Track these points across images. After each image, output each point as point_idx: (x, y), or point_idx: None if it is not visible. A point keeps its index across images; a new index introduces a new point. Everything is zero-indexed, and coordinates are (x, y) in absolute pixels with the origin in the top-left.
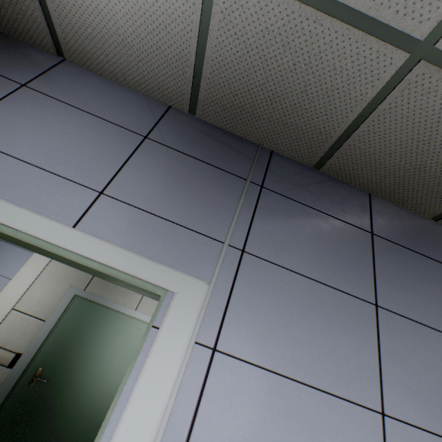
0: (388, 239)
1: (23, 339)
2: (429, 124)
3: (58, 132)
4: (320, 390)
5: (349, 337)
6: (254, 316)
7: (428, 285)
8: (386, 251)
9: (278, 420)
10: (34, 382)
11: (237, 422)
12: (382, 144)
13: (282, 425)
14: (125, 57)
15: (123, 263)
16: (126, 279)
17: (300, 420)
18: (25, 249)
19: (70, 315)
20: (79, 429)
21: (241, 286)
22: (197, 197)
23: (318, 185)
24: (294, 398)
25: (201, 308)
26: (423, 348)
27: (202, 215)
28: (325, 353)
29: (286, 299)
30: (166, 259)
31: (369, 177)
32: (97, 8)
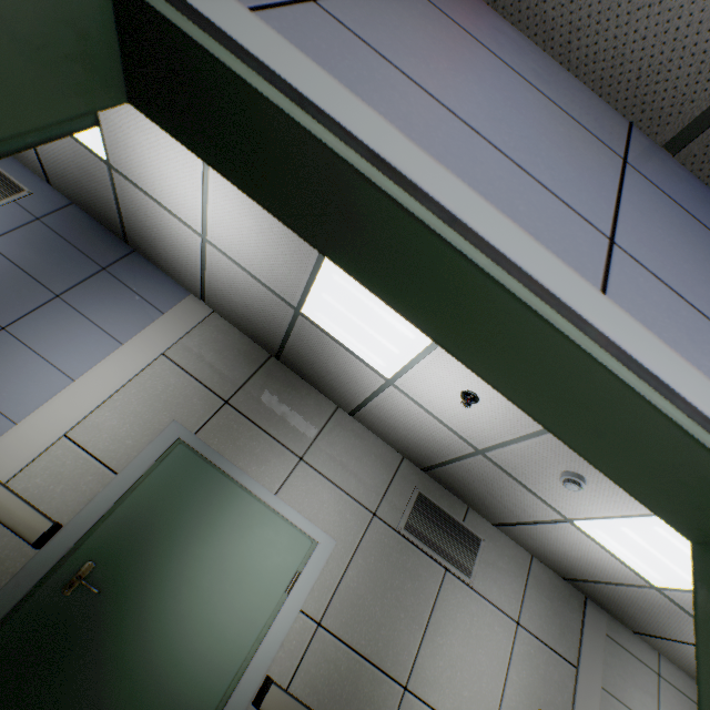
0: None
1: (71, 498)
2: None
3: (490, 88)
4: None
5: None
6: None
7: None
8: None
9: None
10: (73, 589)
11: None
12: None
13: None
14: None
15: None
16: None
17: None
18: (109, 334)
19: (161, 475)
20: (137, 705)
21: None
22: None
23: None
24: None
25: None
26: None
27: None
28: None
29: None
30: None
31: None
32: None
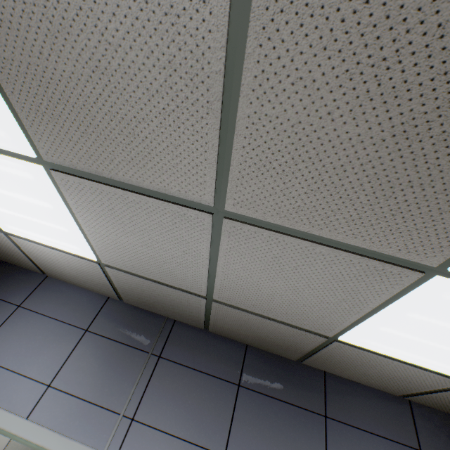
0: (252, 389)
1: None
2: (243, 321)
3: (33, 340)
4: None
5: None
6: None
7: (276, 430)
8: (247, 401)
9: None
10: None
11: None
12: (229, 325)
13: None
14: (77, 279)
15: (51, 443)
16: None
17: None
18: None
19: None
20: None
21: None
22: (110, 376)
23: (205, 345)
24: None
25: None
26: None
27: (110, 392)
28: None
29: None
30: (79, 434)
31: (238, 337)
32: (58, 266)
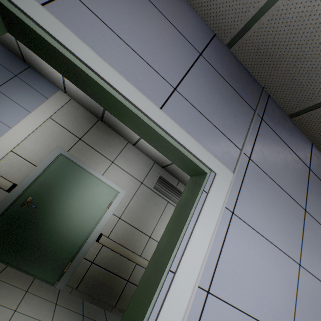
0: (316, 175)
1: (19, 175)
2: None
3: (146, 26)
4: (276, 247)
5: (292, 223)
6: (252, 200)
7: None
8: (314, 181)
9: (258, 257)
10: (25, 206)
11: (240, 253)
12: None
13: (259, 259)
14: None
15: (190, 145)
16: (189, 156)
17: (266, 259)
18: (24, 108)
19: (55, 167)
20: (55, 241)
21: (247, 180)
22: (228, 113)
23: (289, 128)
24: (265, 248)
25: (229, 187)
26: (320, 238)
27: (230, 127)
28: (281, 229)
29: (267, 194)
30: (211, 150)
31: (320, 133)
32: None
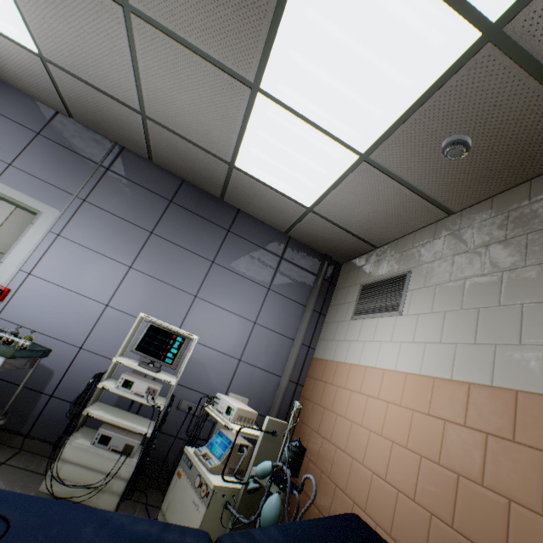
0: (180, 206)
1: None
2: (174, 147)
3: None
4: (104, 255)
5: (129, 242)
6: (82, 227)
7: (192, 229)
8: (175, 211)
9: (81, 260)
10: None
11: (63, 257)
12: (166, 153)
13: (82, 261)
14: (22, 82)
15: (20, 198)
16: (22, 205)
17: (91, 262)
18: None
19: None
20: None
21: (79, 215)
22: (65, 172)
23: (149, 171)
24: (91, 255)
25: (55, 220)
26: (168, 252)
27: (65, 181)
28: (113, 245)
29: (102, 223)
30: (42, 199)
31: (177, 170)
32: None
